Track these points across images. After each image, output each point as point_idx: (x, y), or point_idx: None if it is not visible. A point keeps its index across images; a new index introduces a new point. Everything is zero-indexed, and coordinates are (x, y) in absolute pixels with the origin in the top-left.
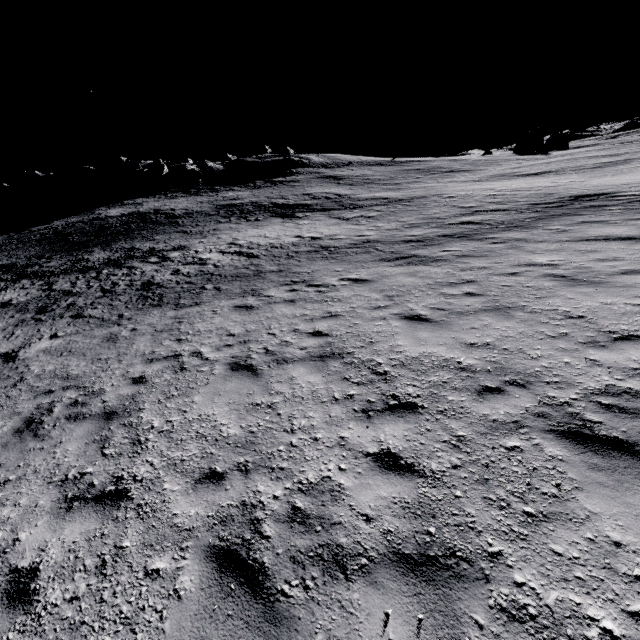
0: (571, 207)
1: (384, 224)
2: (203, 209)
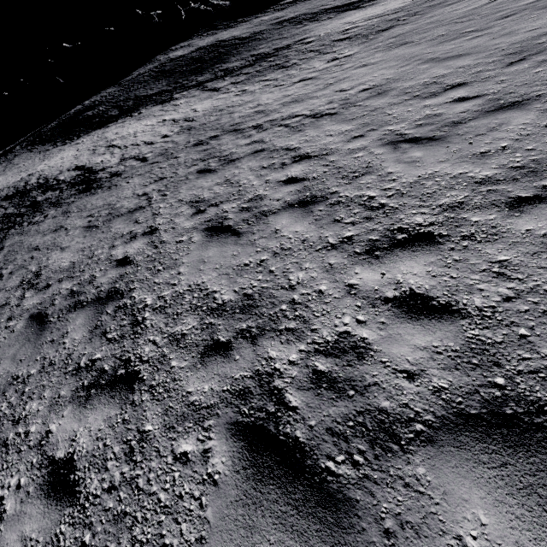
0: None
1: None
2: (264, 28)
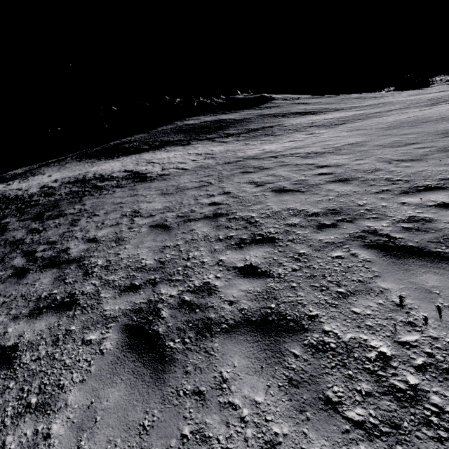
0: None
1: (389, 107)
2: (251, 117)
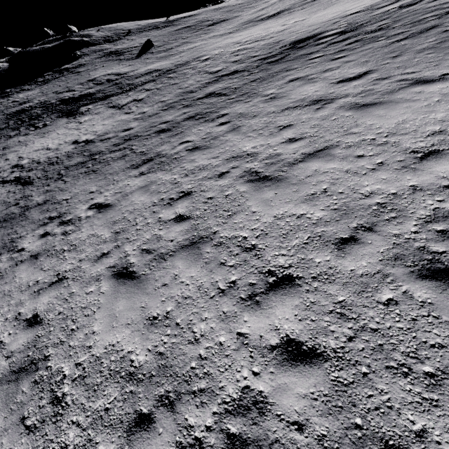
0: (287, 59)
1: (148, 108)
2: None
